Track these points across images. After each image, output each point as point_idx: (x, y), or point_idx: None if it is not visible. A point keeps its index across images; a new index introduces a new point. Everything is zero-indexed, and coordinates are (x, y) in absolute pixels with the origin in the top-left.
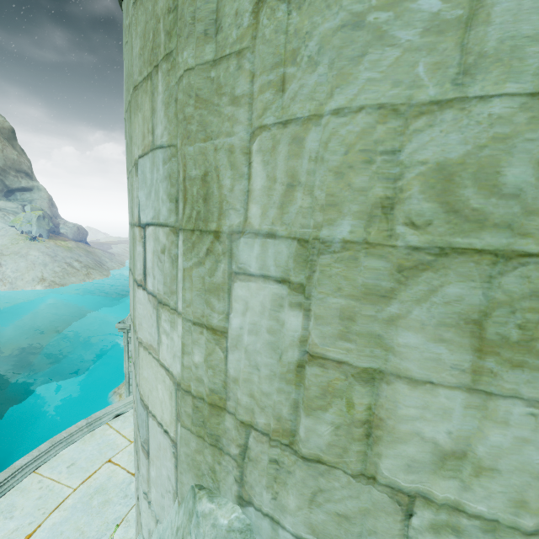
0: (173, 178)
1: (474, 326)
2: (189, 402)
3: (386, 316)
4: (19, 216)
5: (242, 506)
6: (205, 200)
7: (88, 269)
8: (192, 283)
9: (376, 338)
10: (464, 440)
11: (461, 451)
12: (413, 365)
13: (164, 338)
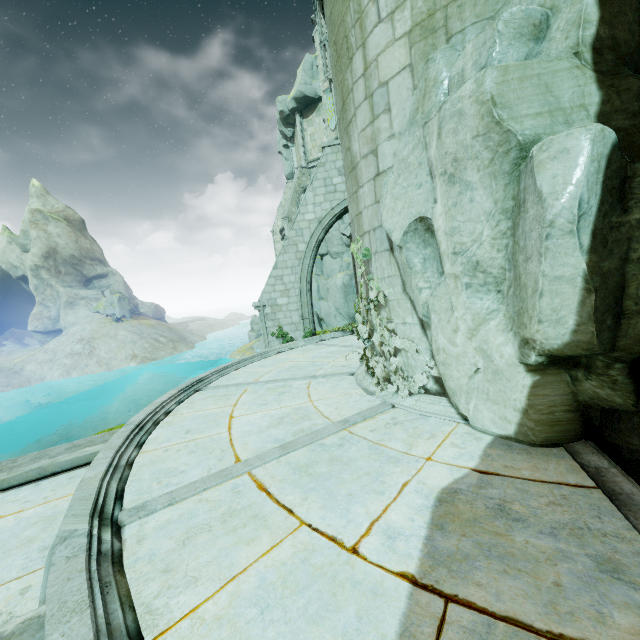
0: None
1: None
2: (418, 30)
3: None
4: (101, 301)
5: (449, 42)
6: None
7: (174, 343)
8: None
9: None
10: None
11: None
12: None
13: (398, 24)
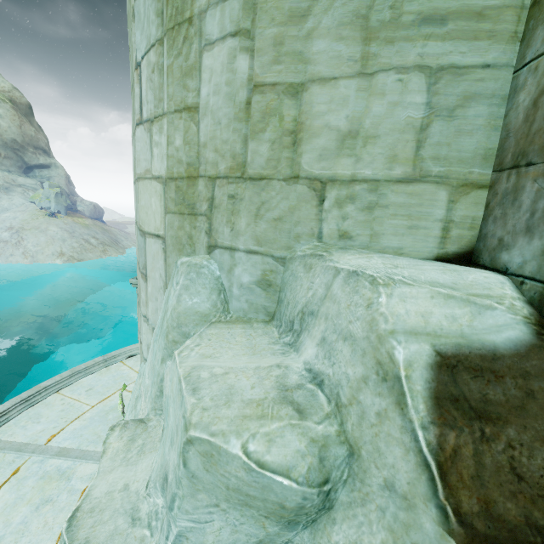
0: None
1: (363, 21)
2: (173, 188)
3: (305, 33)
4: (38, 192)
5: (211, 252)
6: None
7: (105, 246)
8: (173, 76)
9: (298, 55)
10: (357, 121)
11: (356, 132)
12: (323, 67)
13: (155, 150)
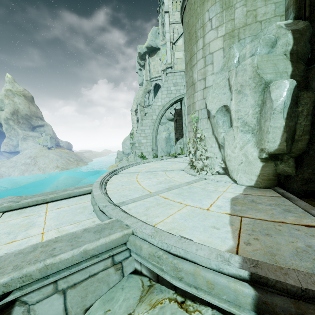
0: (221, 4)
1: None
2: (227, 35)
3: (256, 2)
4: (40, 138)
5: (239, 42)
6: (229, 3)
7: (77, 162)
8: (227, 16)
9: (255, 5)
10: (265, 11)
11: (265, 13)
12: (259, 6)
13: (219, 32)
